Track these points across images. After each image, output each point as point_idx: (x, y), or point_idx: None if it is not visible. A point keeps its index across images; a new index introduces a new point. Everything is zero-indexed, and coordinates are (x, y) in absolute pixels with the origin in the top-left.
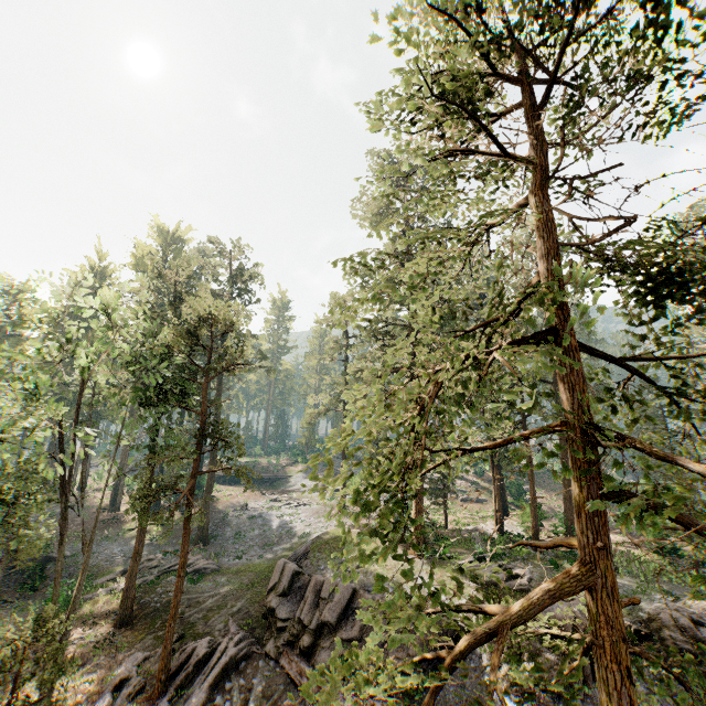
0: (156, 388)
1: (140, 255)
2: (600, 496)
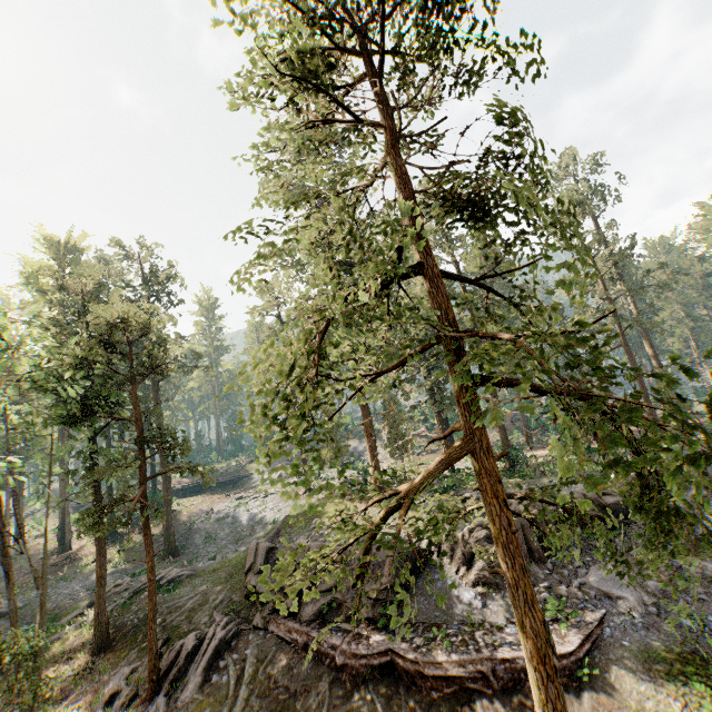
0: (82, 404)
1: (31, 272)
2: (475, 383)
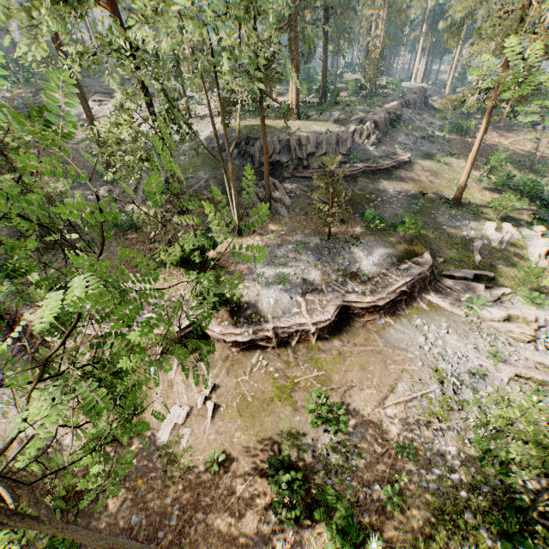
0: None
1: None
2: None
